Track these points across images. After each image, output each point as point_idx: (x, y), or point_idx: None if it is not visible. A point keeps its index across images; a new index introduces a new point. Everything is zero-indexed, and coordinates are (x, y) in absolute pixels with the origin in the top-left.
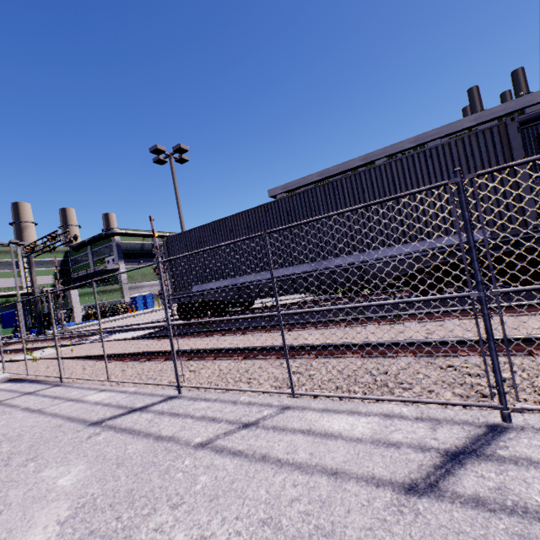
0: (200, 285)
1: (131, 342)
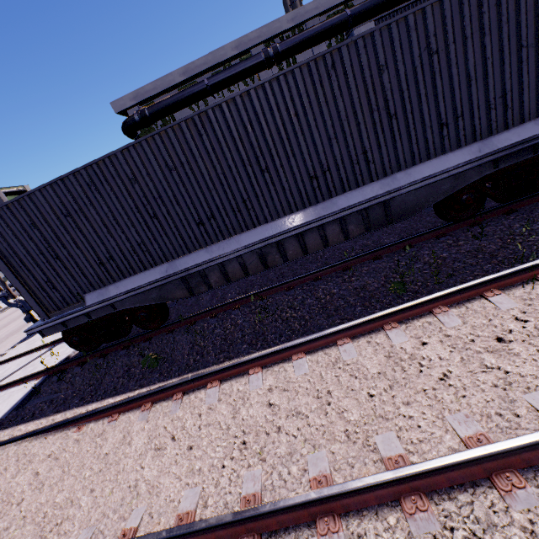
0: (100, 291)
1: (5, 460)
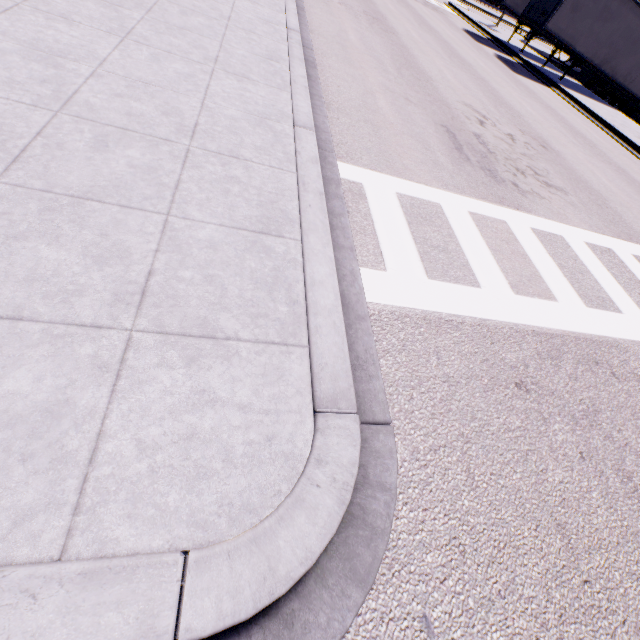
0: None
1: None
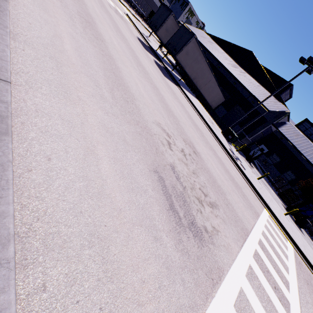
0: None
1: None
